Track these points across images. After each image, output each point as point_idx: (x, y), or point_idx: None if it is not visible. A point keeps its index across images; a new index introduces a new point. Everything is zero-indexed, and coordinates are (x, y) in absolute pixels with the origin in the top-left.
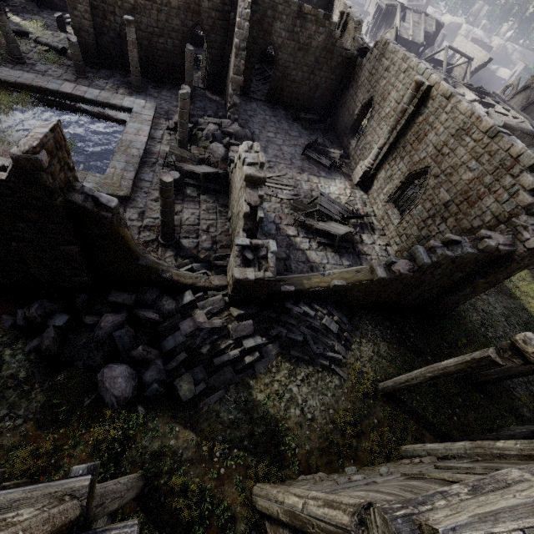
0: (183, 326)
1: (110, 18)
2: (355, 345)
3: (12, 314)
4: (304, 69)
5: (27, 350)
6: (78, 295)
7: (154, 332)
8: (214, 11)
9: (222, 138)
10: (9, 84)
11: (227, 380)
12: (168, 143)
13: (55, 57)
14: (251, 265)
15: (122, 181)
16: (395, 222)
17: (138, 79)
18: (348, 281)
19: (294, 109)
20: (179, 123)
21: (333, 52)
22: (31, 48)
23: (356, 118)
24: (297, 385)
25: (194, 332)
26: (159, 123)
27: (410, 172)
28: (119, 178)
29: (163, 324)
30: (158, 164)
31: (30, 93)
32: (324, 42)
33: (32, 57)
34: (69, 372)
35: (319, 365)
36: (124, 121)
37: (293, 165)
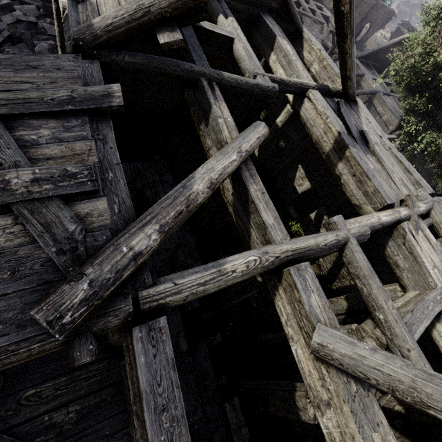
0: (5, 19)
1: None
2: None
3: None
4: None
5: None
6: None
7: None
8: None
9: None
10: None
11: None
12: None
13: None
14: None
15: None
16: None
17: None
18: None
19: None
20: None
21: None
22: None
23: None
24: None
25: (15, 25)
26: None
27: None
28: None
29: None
30: None
31: None
32: None
33: None
34: None
35: None
36: None
37: None
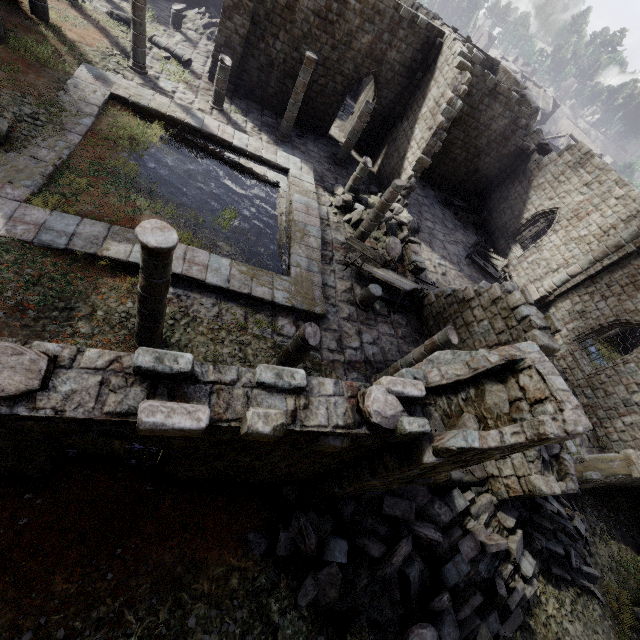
0: (464, 547)
1: (269, 41)
2: (591, 546)
3: (255, 531)
4: (471, 150)
5: (304, 604)
6: (344, 503)
7: (429, 555)
8: (398, 64)
9: (395, 229)
10: (137, 108)
11: (515, 627)
12: (337, 228)
13: (186, 73)
14: (544, 467)
15: (312, 289)
16: (586, 369)
17: (290, 127)
18: (603, 473)
19: (441, 190)
20: (375, 215)
21: (509, 139)
22: (146, 50)
23: (524, 223)
24: (570, 621)
25: (476, 556)
26: (319, 194)
27: (618, 319)
28: (309, 284)
29: (444, 547)
30: (336, 261)
31: (161, 125)
32: (504, 128)
33: (151, 64)
34: (353, 635)
35: (580, 585)
36: (277, 184)
37: (463, 273)
